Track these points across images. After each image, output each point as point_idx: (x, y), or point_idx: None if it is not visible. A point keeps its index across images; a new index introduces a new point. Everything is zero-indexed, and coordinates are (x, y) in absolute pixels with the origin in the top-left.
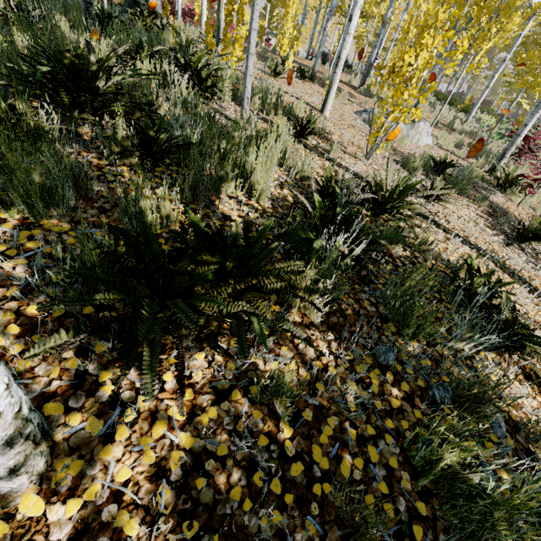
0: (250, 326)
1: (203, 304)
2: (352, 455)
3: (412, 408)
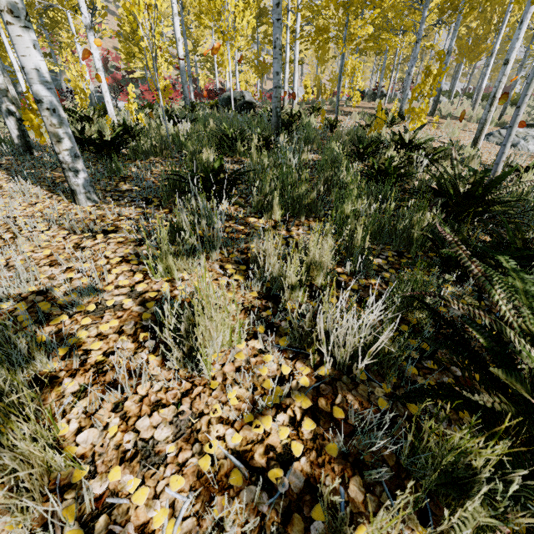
0: None
1: None
2: None
3: None
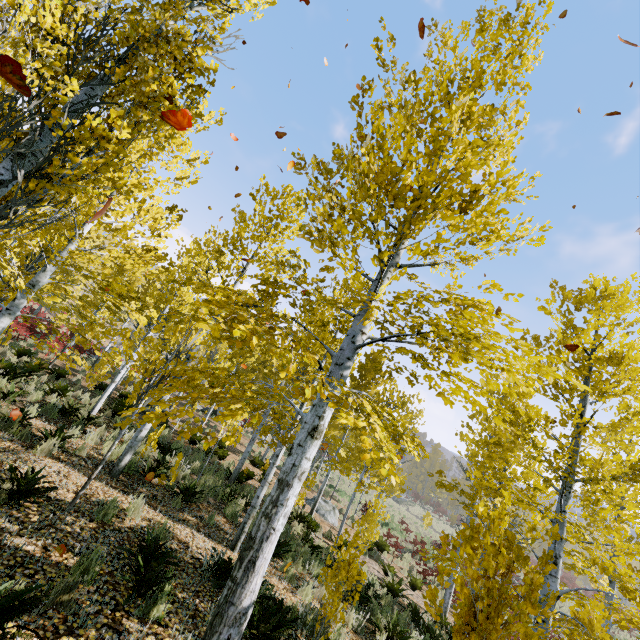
0: None
1: None
2: None
3: None
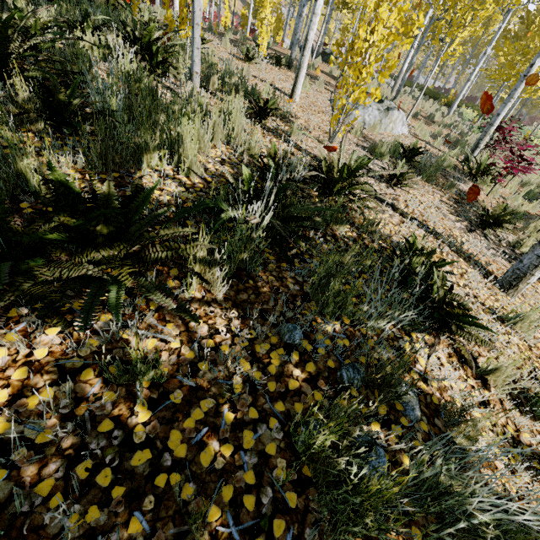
0: (134, 301)
1: (45, 269)
2: (221, 441)
3: (312, 390)
